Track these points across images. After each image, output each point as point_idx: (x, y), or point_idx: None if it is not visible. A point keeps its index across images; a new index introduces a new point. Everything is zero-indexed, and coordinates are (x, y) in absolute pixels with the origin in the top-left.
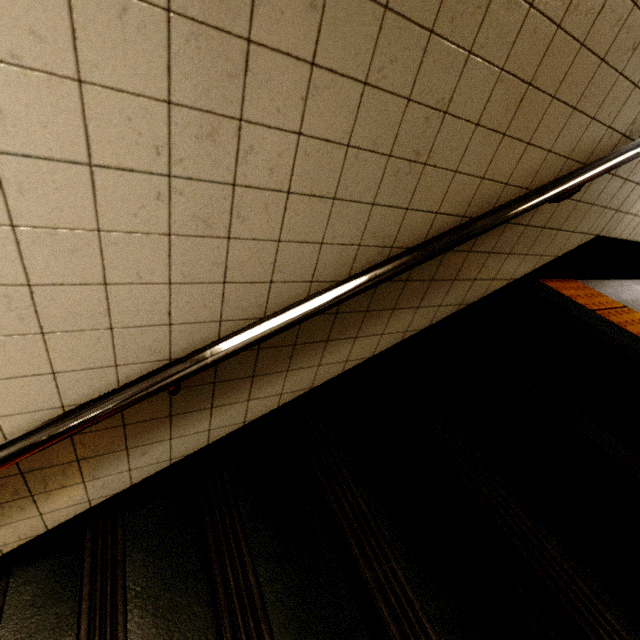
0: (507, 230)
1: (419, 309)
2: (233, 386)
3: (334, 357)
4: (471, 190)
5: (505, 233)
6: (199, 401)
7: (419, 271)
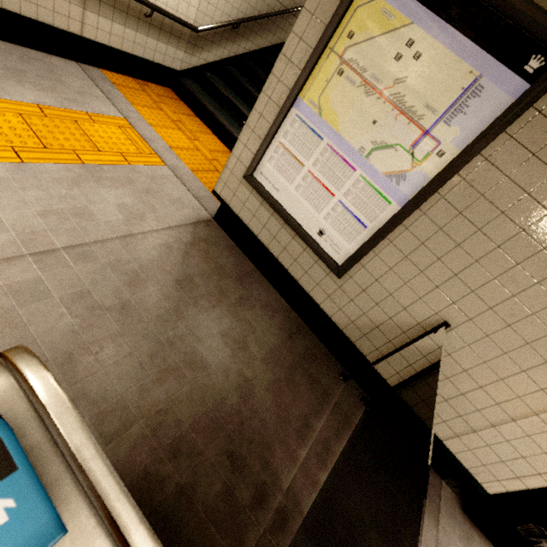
0: (294, 18)
1: (274, 36)
2: (239, 38)
3: (256, 42)
4: (288, 2)
5: (293, 19)
6: (233, 38)
7: (276, 22)
